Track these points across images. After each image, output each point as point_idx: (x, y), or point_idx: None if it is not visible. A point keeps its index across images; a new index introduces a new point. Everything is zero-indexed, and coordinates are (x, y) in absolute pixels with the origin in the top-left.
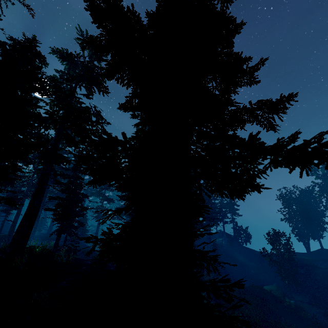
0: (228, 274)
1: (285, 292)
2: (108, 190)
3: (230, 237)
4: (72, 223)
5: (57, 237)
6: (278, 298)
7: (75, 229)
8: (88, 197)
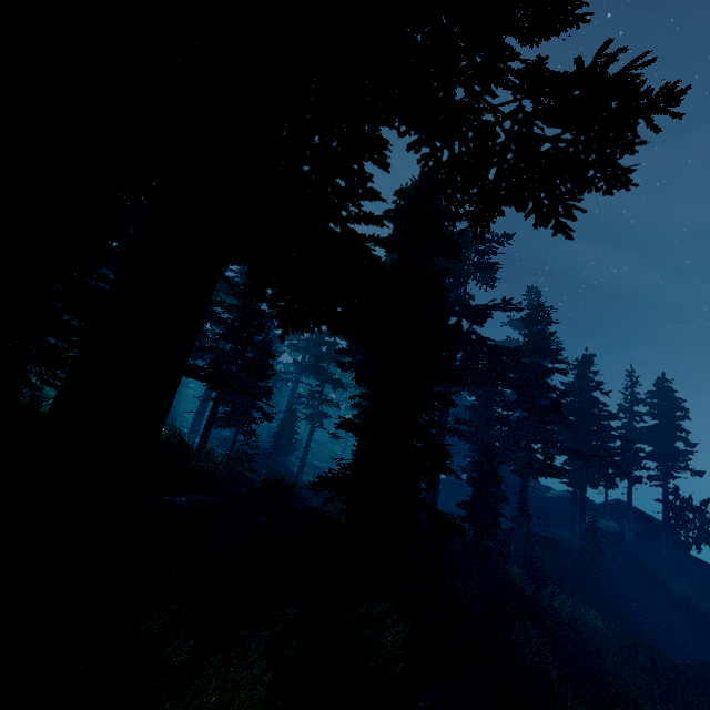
0: (626, 616)
1: None
2: (348, 373)
3: (650, 523)
4: (247, 410)
5: (207, 424)
6: None
7: (250, 421)
8: (273, 357)
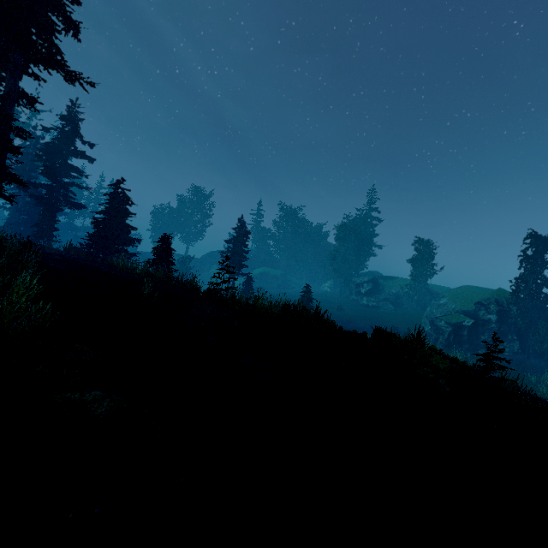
0: None
1: None
2: None
3: None
4: None
5: None
6: None
7: None
8: None
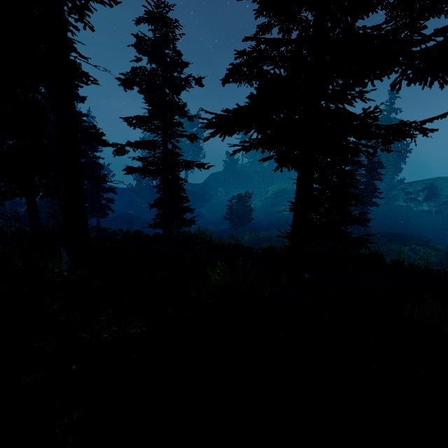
0: None
1: (141, 213)
2: None
3: None
4: None
5: None
6: (139, 216)
7: None
8: None
